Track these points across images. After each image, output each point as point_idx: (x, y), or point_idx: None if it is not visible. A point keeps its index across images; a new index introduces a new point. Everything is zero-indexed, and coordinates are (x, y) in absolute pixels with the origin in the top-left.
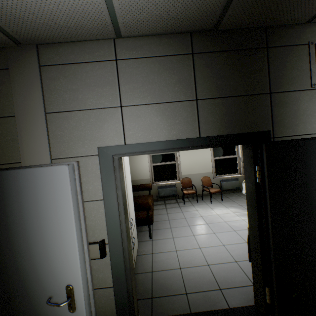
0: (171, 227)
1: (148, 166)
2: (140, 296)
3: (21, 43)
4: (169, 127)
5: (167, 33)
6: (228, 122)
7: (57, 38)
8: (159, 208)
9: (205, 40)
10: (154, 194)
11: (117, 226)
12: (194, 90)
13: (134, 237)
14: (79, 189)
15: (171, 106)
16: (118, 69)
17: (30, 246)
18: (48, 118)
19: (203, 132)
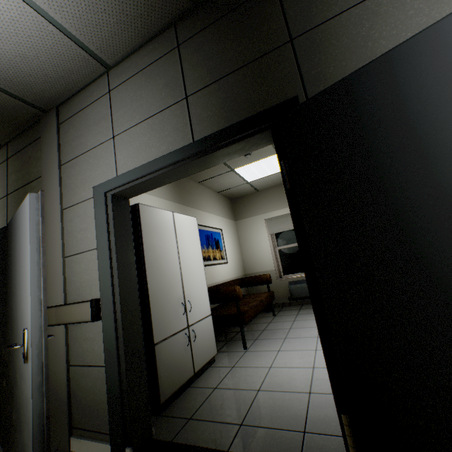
0: (286, 337)
1: (270, 250)
2: (177, 414)
3: (46, 110)
4: (158, 144)
5: (148, 39)
6: (230, 110)
7: (64, 94)
8: (286, 314)
9: (191, 23)
10: (285, 294)
11: (108, 280)
12: (183, 87)
13: (194, 331)
14: (41, 219)
15: (159, 118)
16: (111, 100)
17: (17, 288)
18: (62, 170)
19: (198, 136)
